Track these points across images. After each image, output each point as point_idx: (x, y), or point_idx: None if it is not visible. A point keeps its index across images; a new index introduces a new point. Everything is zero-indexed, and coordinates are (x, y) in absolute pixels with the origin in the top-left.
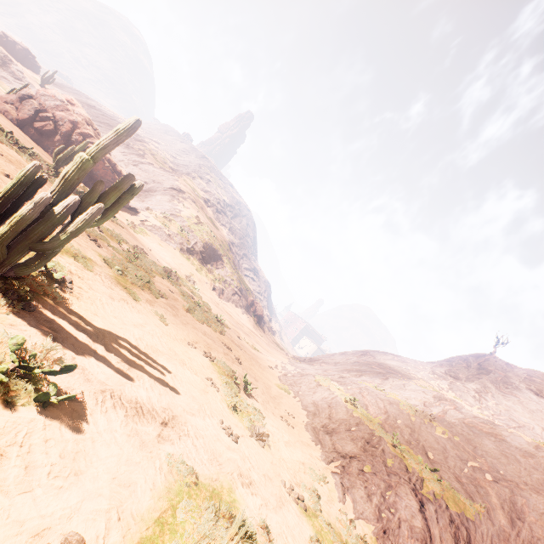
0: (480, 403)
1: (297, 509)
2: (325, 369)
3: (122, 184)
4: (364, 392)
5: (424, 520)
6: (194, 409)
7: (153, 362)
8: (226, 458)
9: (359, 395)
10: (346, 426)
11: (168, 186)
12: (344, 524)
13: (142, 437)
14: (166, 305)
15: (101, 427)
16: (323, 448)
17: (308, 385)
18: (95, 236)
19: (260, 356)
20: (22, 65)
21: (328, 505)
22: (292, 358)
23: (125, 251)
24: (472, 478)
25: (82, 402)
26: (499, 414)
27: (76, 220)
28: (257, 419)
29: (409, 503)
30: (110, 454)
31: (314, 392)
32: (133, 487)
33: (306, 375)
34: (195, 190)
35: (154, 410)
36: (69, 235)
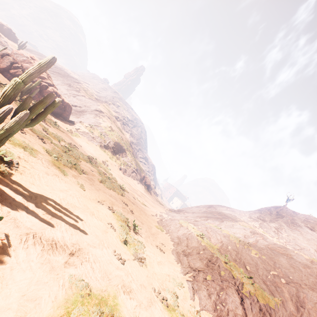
0: (278, 235)
1: (161, 306)
2: (186, 216)
3: (46, 99)
4: (208, 229)
5: (243, 310)
6: (96, 243)
7: (70, 214)
8: (114, 275)
9: (205, 232)
10: (197, 251)
11: (93, 109)
12: (193, 314)
13: (52, 264)
14: (86, 178)
15: (20, 259)
16: (182, 265)
17: (175, 226)
18: (42, 137)
19: (147, 209)
20: (7, 38)
21: (183, 302)
22: (167, 209)
23: (62, 146)
24: (273, 282)
25: (8, 242)
26: (289, 241)
27: (10, 121)
28: (139, 248)
29: (234, 299)
30: (23, 277)
31: (178, 230)
32: (38, 301)
33: (174, 220)
34: (110, 111)
35: (65, 245)
36: (5, 130)
